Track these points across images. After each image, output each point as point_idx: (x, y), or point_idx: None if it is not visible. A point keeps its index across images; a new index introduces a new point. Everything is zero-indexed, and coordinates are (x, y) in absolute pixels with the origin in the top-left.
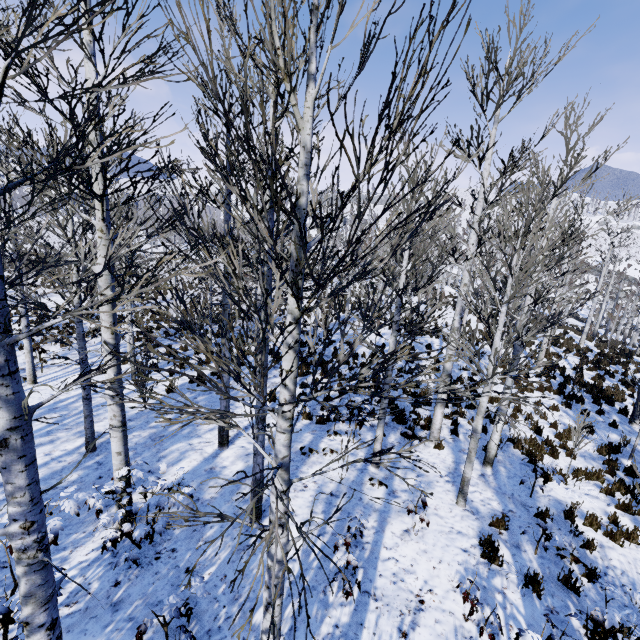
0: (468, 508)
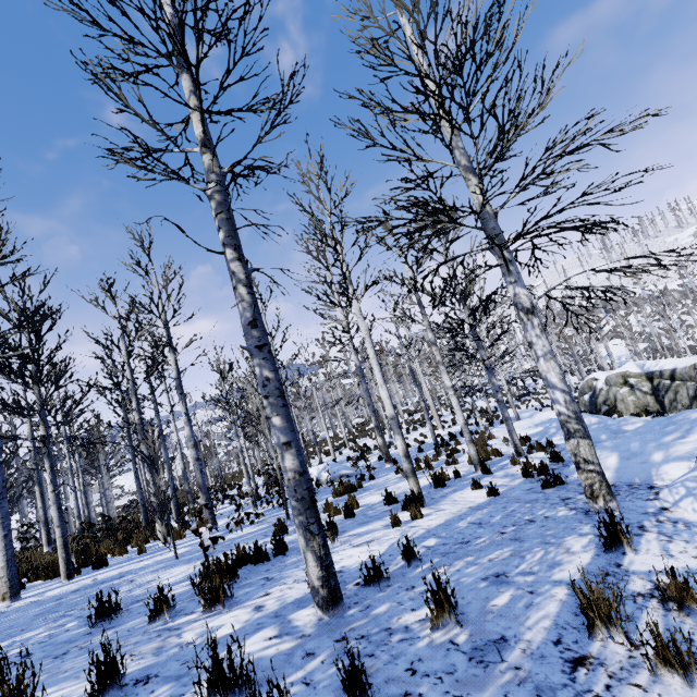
0: None
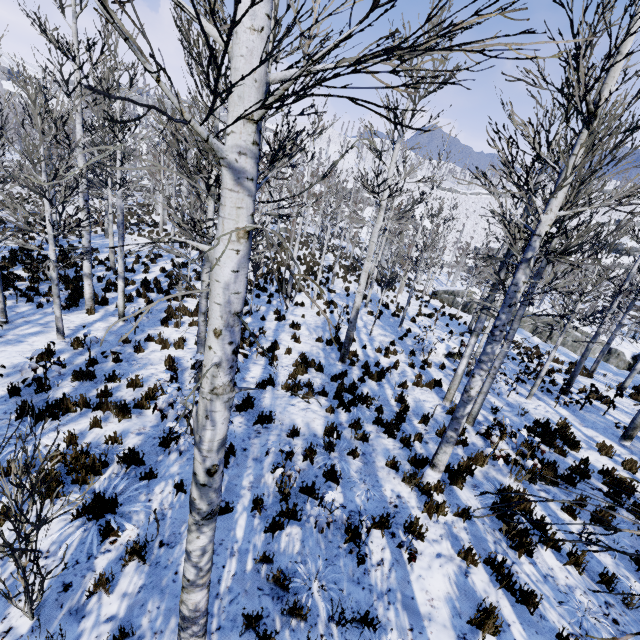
0: (67, 340)
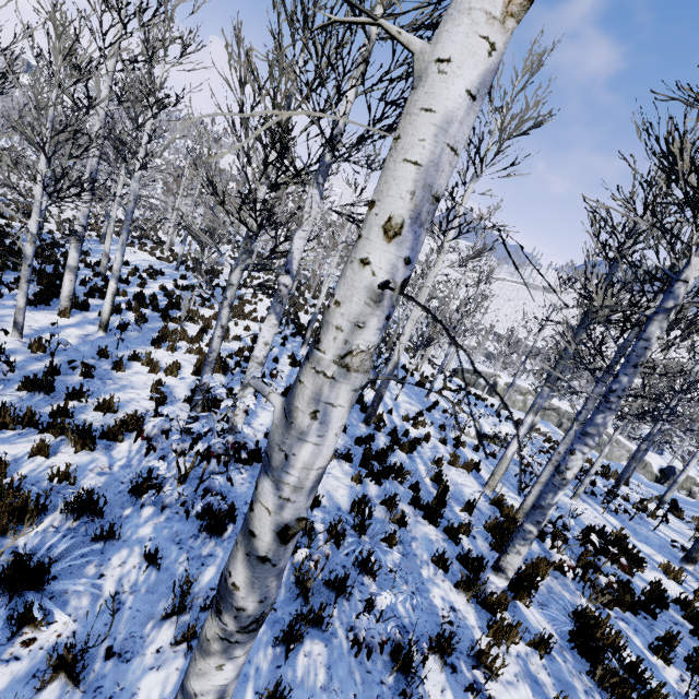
0: (25, 341)
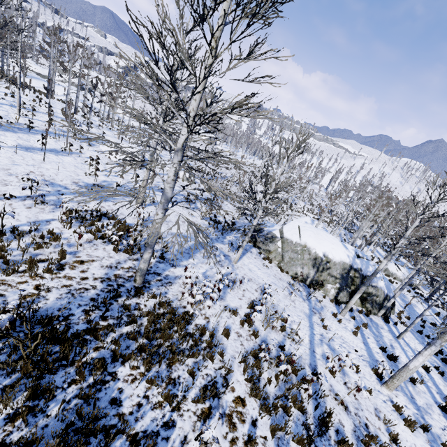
0: None
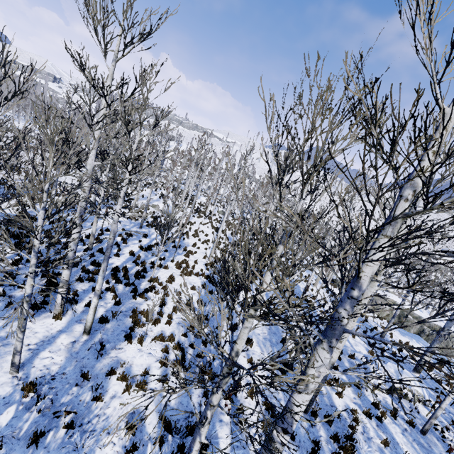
0: (20, 374)
